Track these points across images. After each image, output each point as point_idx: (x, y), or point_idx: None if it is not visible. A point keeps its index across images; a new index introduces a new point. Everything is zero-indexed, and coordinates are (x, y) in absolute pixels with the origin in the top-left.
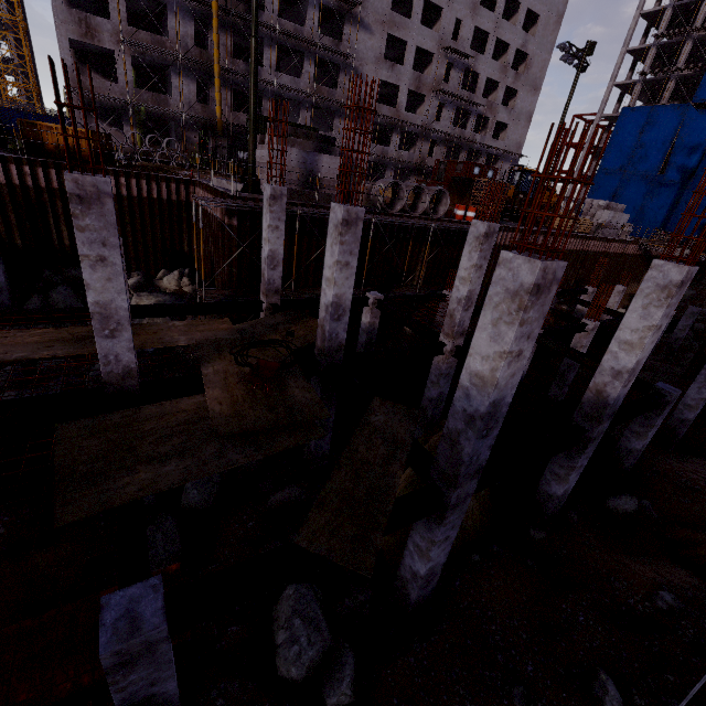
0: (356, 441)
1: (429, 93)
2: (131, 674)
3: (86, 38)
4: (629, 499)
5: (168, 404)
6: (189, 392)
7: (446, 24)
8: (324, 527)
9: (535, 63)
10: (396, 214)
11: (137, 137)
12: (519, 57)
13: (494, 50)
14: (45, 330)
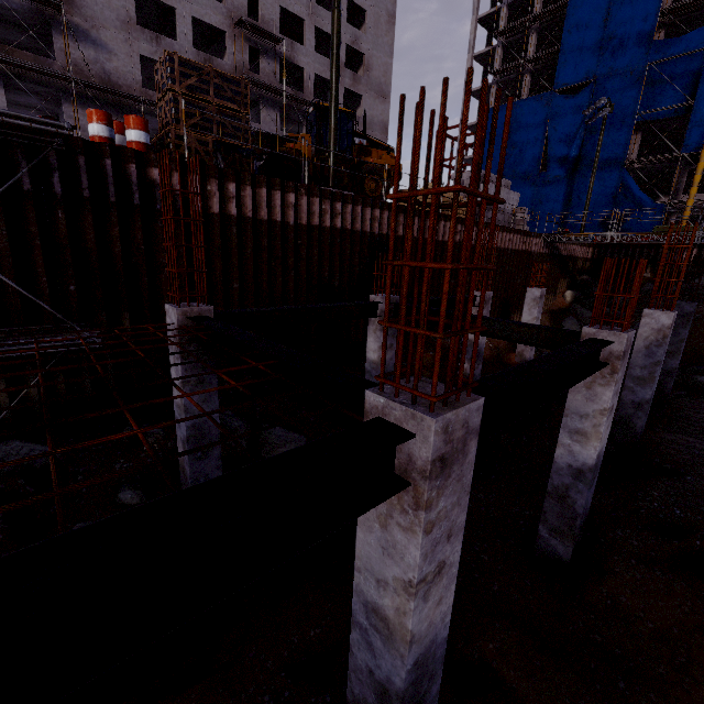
0: None
1: None
2: None
3: None
4: None
5: None
6: None
7: None
8: None
9: (375, 65)
10: None
11: None
12: (355, 61)
13: (323, 51)
14: None
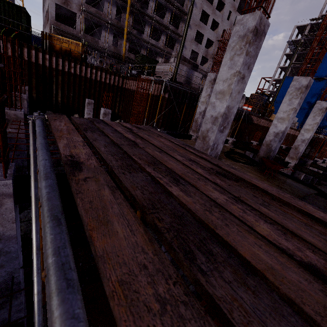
0: None
1: (210, 58)
2: None
3: (64, 4)
4: None
5: None
6: None
7: (219, 31)
8: None
9: None
10: None
11: None
12: None
13: None
14: None
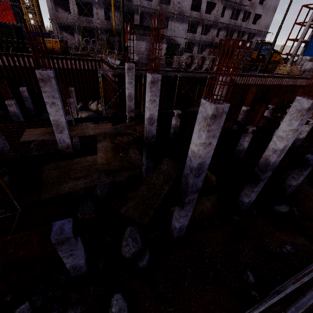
0: (152, 176)
1: (218, 1)
2: (63, 246)
3: None
4: (285, 206)
5: (83, 158)
6: (92, 153)
7: None
8: (132, 207)
9: None
10: (191, 71)
11: (80, 39)
12: None
13: None
14: (42, 128)
